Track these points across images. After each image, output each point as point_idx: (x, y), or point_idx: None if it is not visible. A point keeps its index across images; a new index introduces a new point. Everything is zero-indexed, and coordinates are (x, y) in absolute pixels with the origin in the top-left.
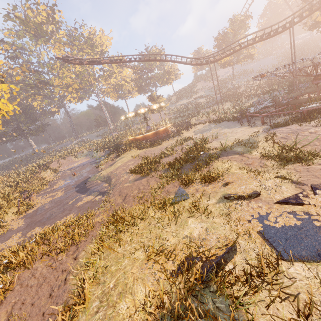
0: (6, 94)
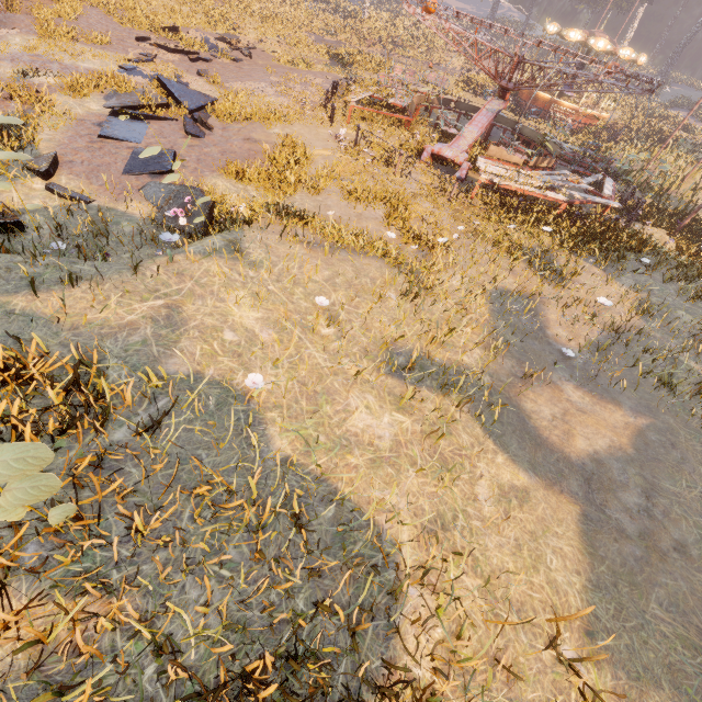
0: None
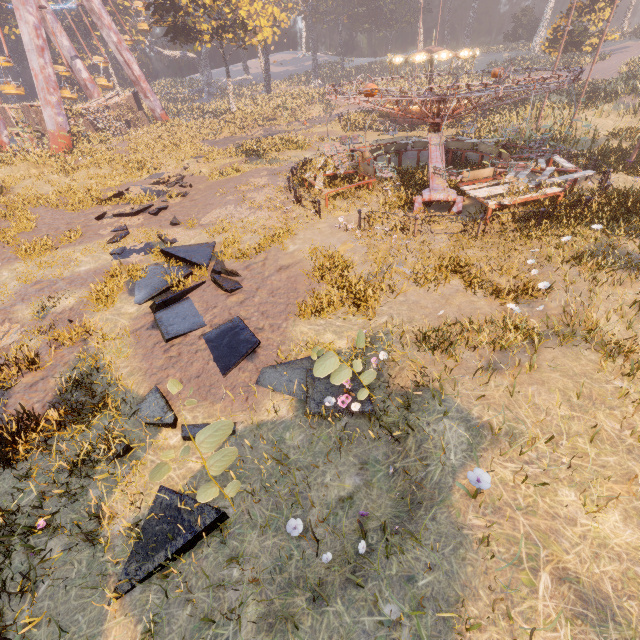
0: (258, 7)
